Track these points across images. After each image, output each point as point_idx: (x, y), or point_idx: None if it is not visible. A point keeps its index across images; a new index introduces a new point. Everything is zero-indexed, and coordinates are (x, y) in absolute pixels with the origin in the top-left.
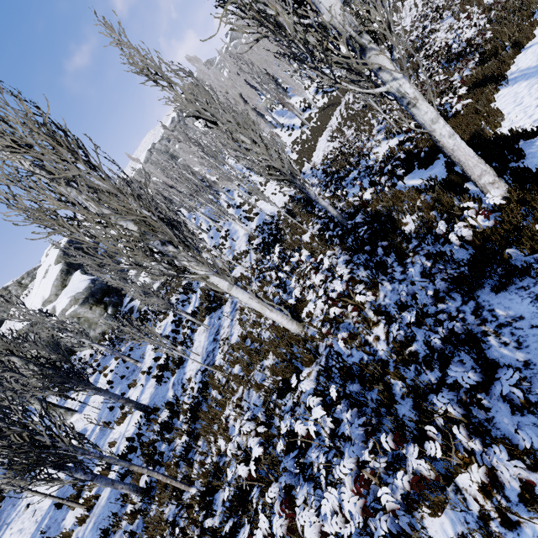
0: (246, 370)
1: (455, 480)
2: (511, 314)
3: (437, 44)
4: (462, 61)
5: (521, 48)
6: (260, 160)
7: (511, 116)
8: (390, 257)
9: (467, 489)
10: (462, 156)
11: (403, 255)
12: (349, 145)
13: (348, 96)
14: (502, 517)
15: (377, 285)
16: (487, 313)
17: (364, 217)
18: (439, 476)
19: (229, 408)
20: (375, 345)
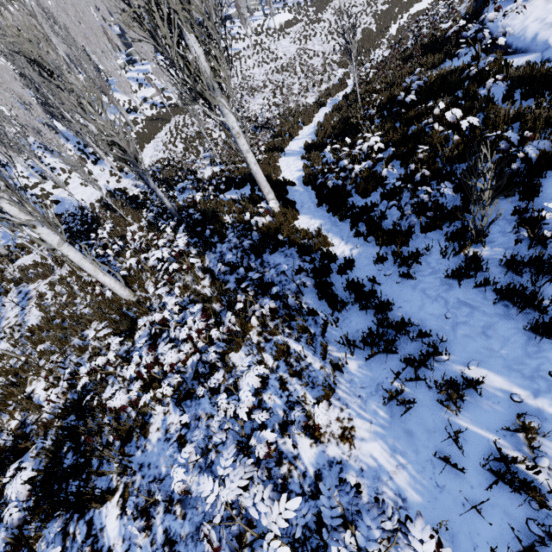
0: (61, 342)
1: (247, 336)
2: (276, 263)
3: (250, 111)
4: (264, 131)
5: (293, 138)
6: (104, 134)
7: (285, 172)
8: (214, 238)
9: (253, 323)
10: (260, 179)
11: (224, 236)
12: (178, 160)
13: (178, 118)
14: (266, 340)
15: (204, 255)
16: (266, 263)
17: (195, 212)
18: (240, 328)
19: (33, 385)
20: (202, 291)
